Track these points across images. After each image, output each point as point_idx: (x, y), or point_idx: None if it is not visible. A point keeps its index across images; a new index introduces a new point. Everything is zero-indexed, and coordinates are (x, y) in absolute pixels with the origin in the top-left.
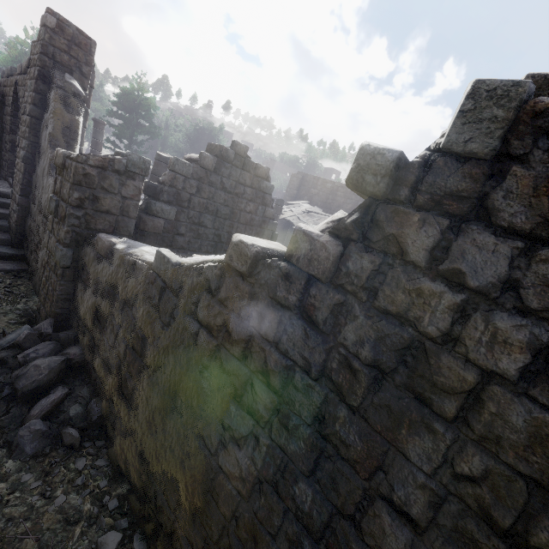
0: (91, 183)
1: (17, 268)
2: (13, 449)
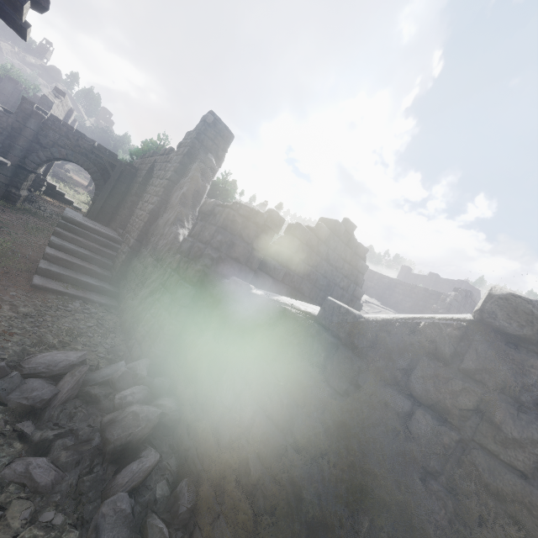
0: (234, 229)
1: (110, 303)
2: (88, 535)
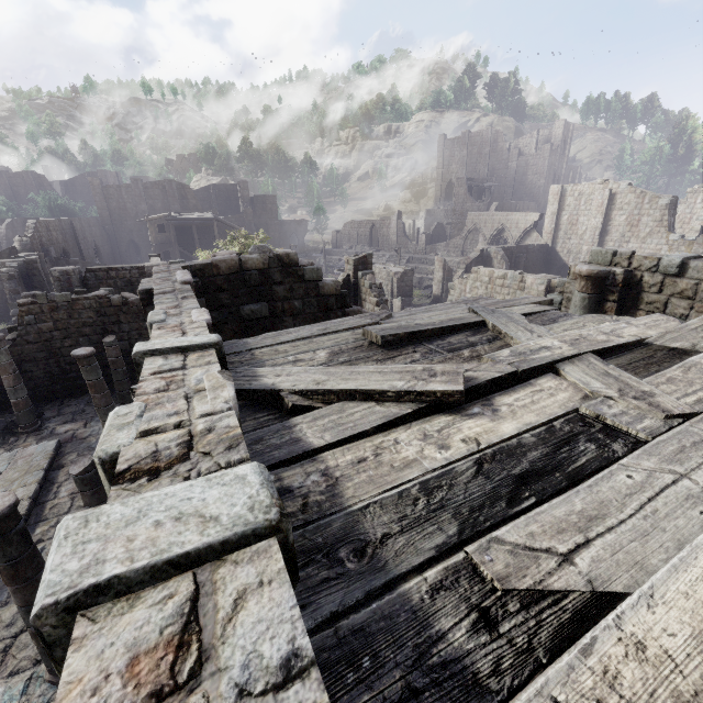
0: None
1: None
2: None
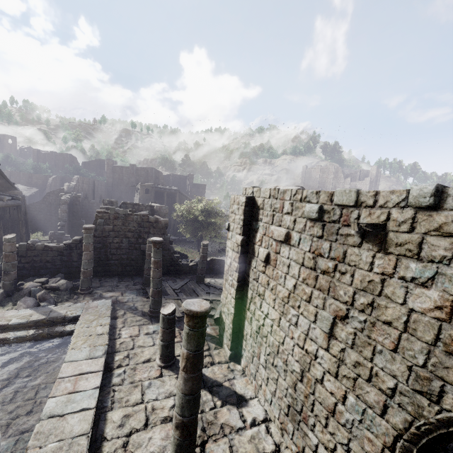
0: None
1: None
2: None
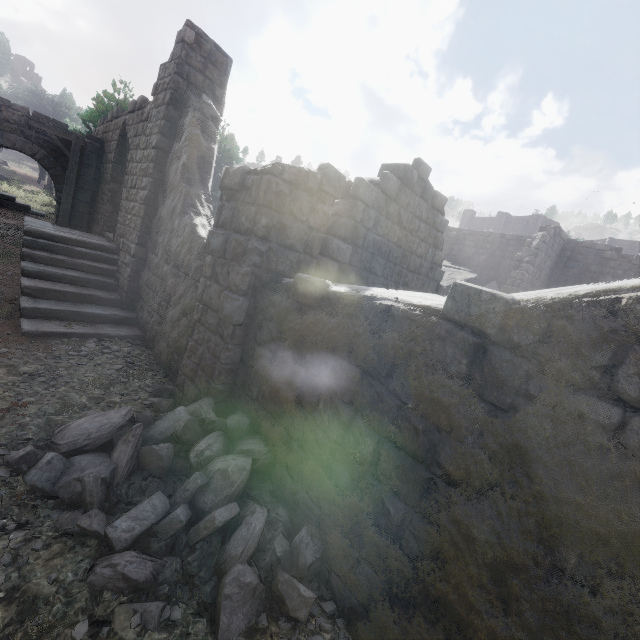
0: (281, 205)
1: (131, 334)
2: (218, 621)
